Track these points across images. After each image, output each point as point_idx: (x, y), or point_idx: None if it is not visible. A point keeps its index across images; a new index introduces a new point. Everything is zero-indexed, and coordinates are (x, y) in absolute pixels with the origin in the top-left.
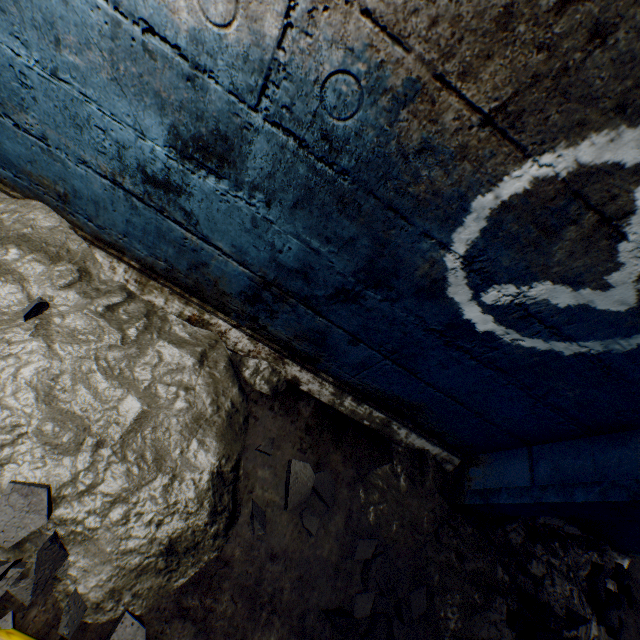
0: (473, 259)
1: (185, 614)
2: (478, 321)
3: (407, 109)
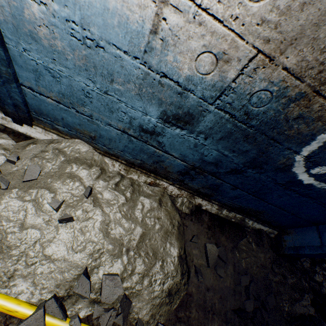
0: (310, 157)
1: (180, 320)
2: (305, 180)
3: (294, 103)
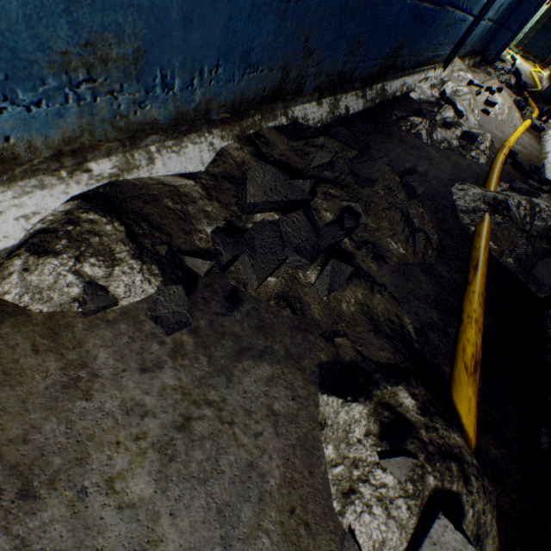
0: None
1: None
2: None
3: None
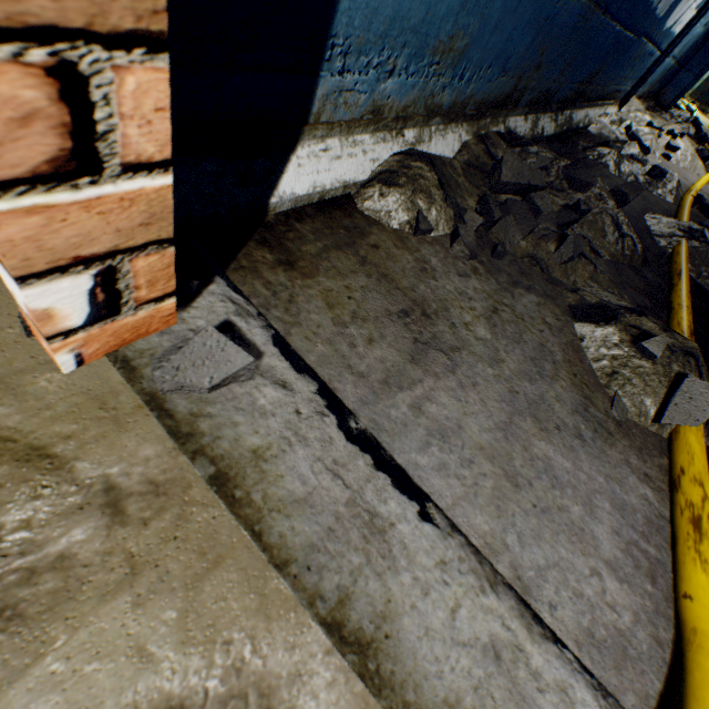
0: None
1: None
2: None
3: None
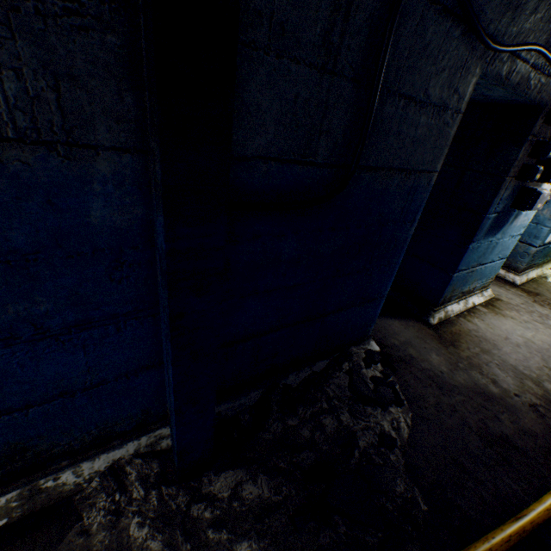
0: None
1: None
2: None
3: None
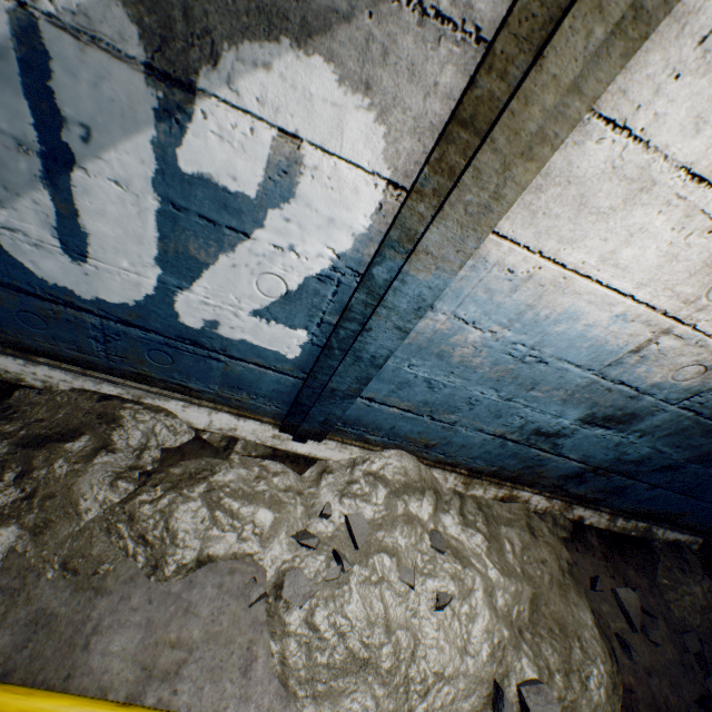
0: None
1: None
2: None
3: None
